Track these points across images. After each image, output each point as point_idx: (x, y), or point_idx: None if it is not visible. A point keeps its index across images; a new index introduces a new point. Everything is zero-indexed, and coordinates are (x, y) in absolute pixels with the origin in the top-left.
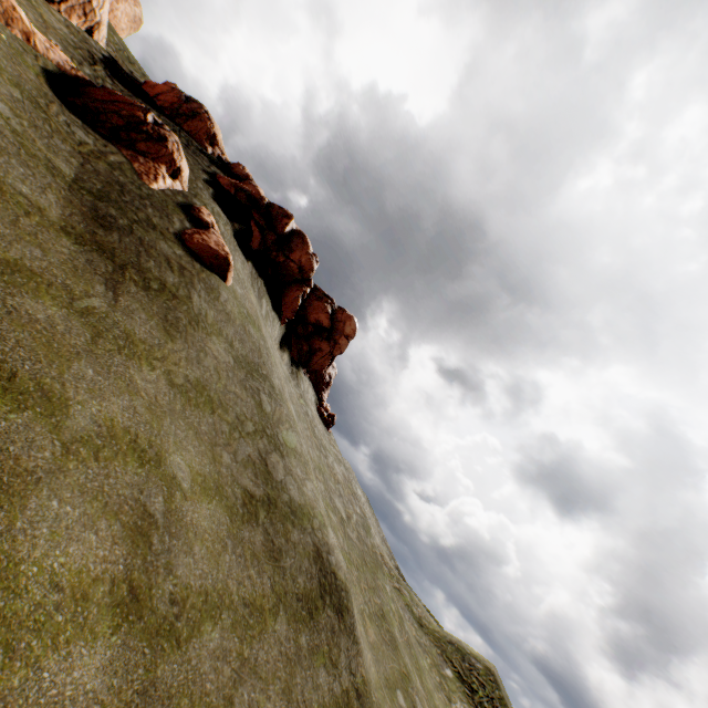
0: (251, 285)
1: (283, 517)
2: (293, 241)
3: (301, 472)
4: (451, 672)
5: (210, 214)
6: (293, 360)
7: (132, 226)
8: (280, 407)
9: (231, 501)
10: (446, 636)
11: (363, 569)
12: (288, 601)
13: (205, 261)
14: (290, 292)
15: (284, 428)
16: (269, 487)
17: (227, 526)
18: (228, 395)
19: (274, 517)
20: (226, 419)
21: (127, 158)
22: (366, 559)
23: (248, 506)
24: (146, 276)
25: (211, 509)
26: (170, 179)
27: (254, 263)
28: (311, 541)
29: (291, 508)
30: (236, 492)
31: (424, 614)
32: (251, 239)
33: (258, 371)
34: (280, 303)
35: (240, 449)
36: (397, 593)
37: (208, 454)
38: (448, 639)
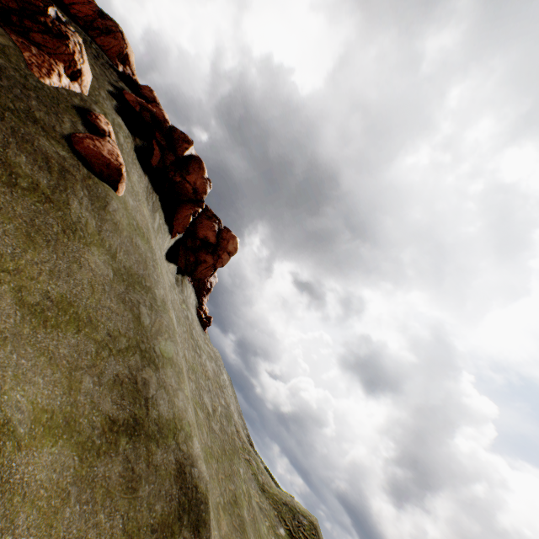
0: (146, 199)
1: (148, 437)
2: (191, 165)
3: (173, 383)
4: (284, 530)
5: (109, 122)
6: (180, 268)
7: (1, 113)
8: (160, 319)
9: (87, 433)
10: (282, 498)
11: (222, 458)
12: (141, 537)
13: (94, 168)
14: (183, 210)
15: (162, 339)
16: (136, 406)
17: (75, 467)
18: (102, 310)
19: (138, 440)
20: (95, 337)
21: (16, 44)
22: (226, 447)
23: (108, 433)
24: (10, 171)
25: (56, 452)
26: (68, 79)
27: (152, 179)
28: (175, 457)
29: (158, 425)
30: (95, 421)
31: (267, 480)
32: (151, 156)
33: (141, 283)
34: (173, 218)
35: (108, 368)
36: (247, 464)
37: (64, 381)
38: (284, 501)
